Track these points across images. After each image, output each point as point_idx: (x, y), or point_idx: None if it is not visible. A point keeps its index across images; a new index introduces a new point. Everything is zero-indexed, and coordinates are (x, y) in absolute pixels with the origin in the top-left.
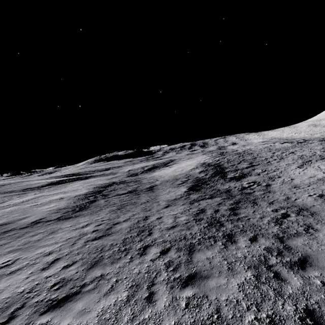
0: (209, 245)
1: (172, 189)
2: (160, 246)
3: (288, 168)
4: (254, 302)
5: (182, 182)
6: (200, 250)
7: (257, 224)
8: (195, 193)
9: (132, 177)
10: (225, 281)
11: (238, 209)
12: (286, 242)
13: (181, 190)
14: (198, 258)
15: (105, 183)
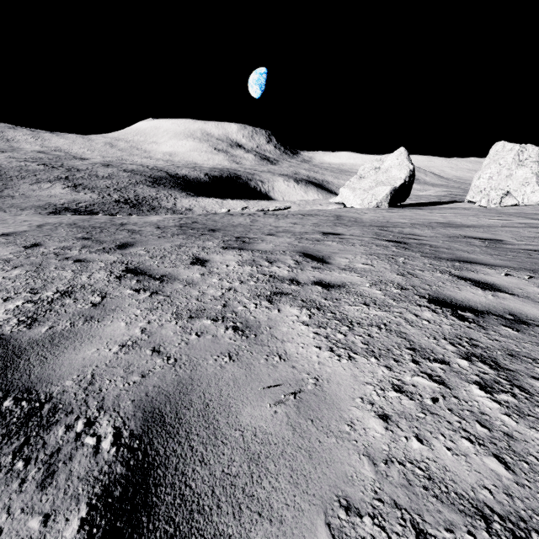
0: None
1: None
2: None
3: (23, 185)
4: None
5: None
6: None
7: None
8: None
9: None
10: None
11: None
12: None
13: None
14: None
15: None
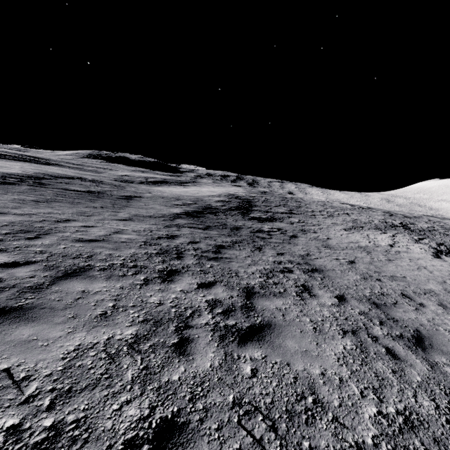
0: (120, 275)
1: (160, 207)
2: (21, 256)
3: (332, 227)
4: (64, 388)
5: (183, 204)
6: (90, 277)
7: (236, 269)
8: (187, 219)
9: (118, 182)
10: (59, 334)
11: (228, 249)
12: (254, 300)
13: (172, 210)
14: (66, 287)
15: (66, 174)
